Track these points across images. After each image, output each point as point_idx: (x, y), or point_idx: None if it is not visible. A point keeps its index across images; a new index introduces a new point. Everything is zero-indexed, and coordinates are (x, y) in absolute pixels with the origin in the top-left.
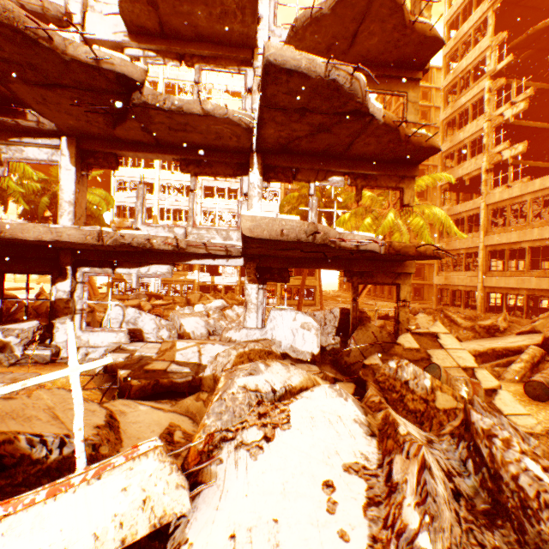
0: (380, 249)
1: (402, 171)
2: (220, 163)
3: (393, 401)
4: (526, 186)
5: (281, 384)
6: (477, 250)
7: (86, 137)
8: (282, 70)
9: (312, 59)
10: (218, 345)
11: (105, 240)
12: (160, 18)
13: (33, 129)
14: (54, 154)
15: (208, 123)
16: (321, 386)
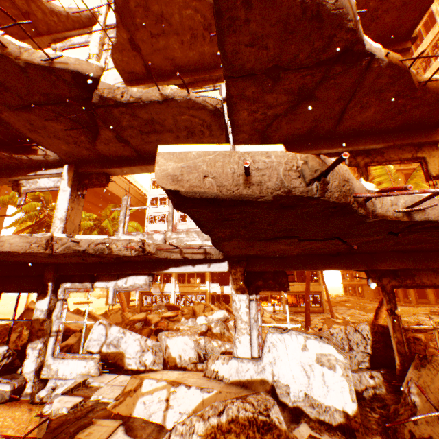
0: None
1: (417, 137)
2: None
3: None
4: None
5: None
6: None
7: (82, 162)
8: (236, 0)
9: None
10: (194, 389)
11: (55, 248)
12: (144, 60)
13: (43, 162)
14: (59, 181)
15: (172, 114)
16: None
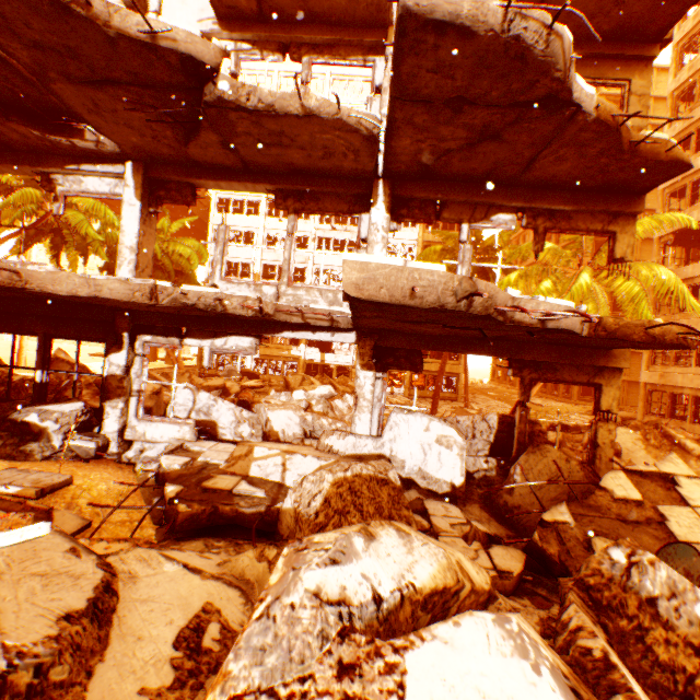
0: (581, 327)
1: (615, 204)
2: (329, 195)
3: (620, 634)
4: None
5: (394, 583)
6: None
7: (155, 162)
8: (428, 25)
9: (481, 1)
10: (311, 457)
11: (161, 299)
12: None
13: (93, 153)
14: (117, 186)
15: (310, 131)
16: (476, 615)
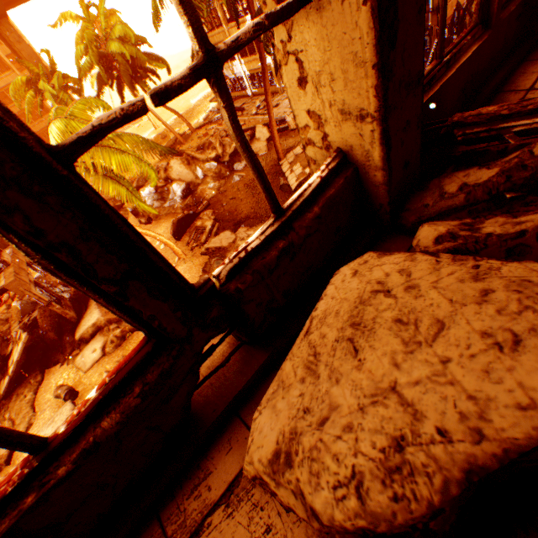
0: None
1: None
2: None
3: None
4: None
5: None
6: None
7: None
8: None
9: None
10: None
11: None
12: None
13: None
14: None
15: None
16: None
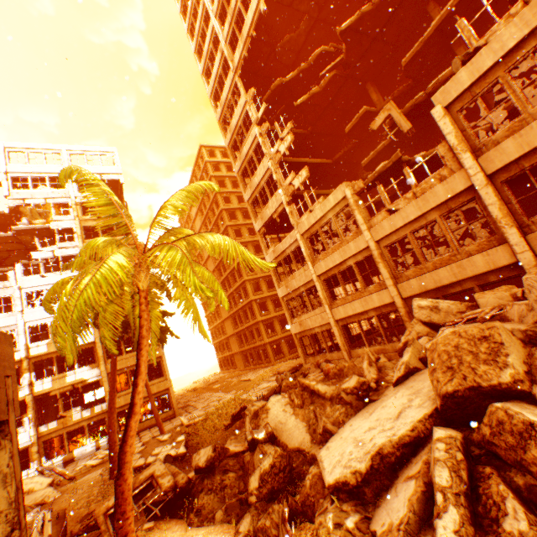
0: None
1: None
2: None
3: None
4: (324, 205)
5: None
6: (314, 283)
7: None
8: None
9: None
10: None
11: None
12: None
13: None
14: None
15: None
16: None
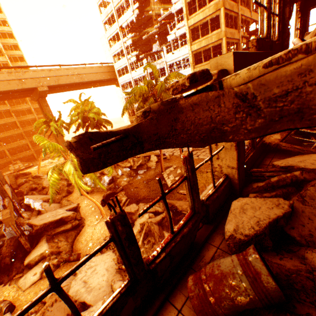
0: None
1: None
2: None
3: None
4: None
5: None
6: None
7: None
8: None
9: None
10: None
11: None
12: None
13: None
14: None
15: None
16: None
